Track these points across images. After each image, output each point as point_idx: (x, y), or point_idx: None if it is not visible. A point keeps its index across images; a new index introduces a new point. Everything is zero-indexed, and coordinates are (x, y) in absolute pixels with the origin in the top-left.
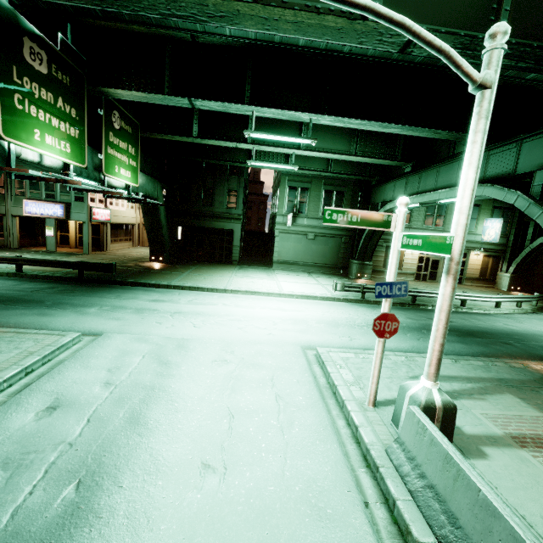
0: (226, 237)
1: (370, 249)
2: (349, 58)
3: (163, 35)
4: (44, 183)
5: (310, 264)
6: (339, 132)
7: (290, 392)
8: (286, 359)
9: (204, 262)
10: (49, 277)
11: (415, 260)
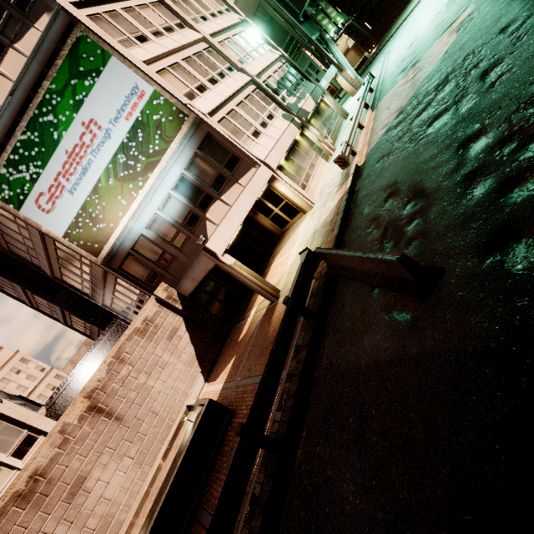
0: None
1: None
2: None
3: None
4: None
5: None
6: None
7: None
8: None
9: (396, 19)
10: None
11: None
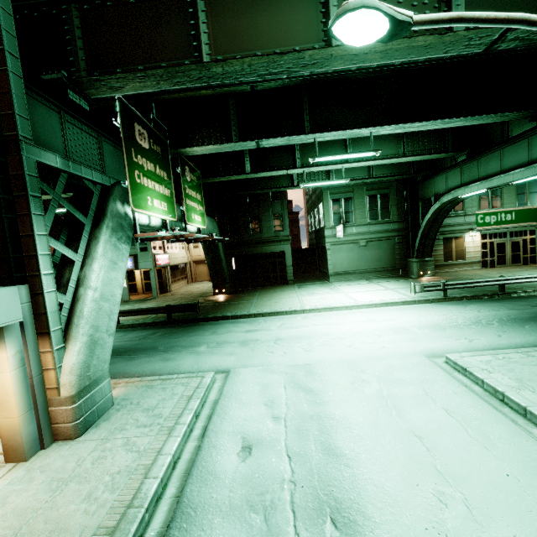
0: (277, 259)
1: (428, 245)
2: (399, 68)
3: (225, 92)
4: None
5: (366, 270)
6: (384, 138)
7: (456, 405)
8: (421, 371)
9: (262, 287)
10: (143, 324)
11: (477, 247)
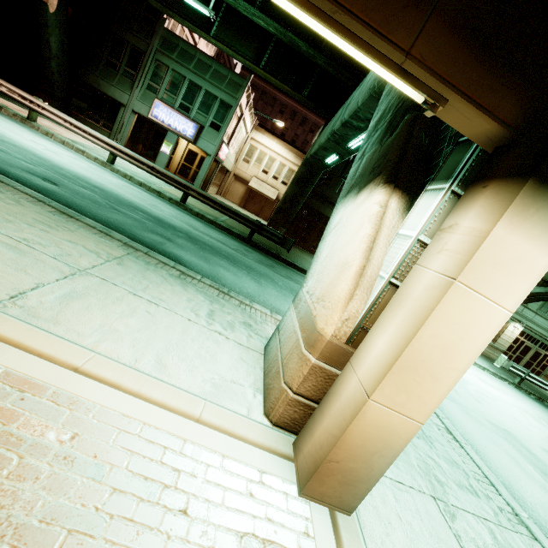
0: None
1: None
2: None
3: None
4: (185, 90)
5: None
6: None
7: None
8: None
9: (309, 252)
10: (216, 224)
11: (511, 338)
